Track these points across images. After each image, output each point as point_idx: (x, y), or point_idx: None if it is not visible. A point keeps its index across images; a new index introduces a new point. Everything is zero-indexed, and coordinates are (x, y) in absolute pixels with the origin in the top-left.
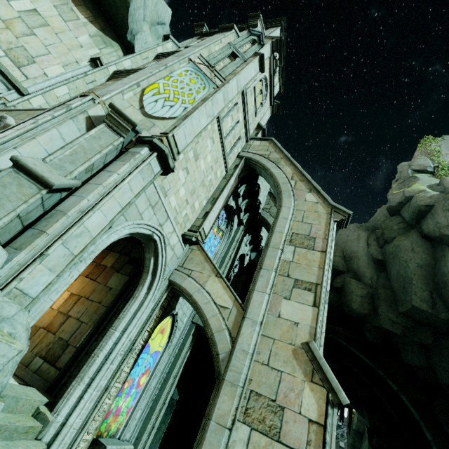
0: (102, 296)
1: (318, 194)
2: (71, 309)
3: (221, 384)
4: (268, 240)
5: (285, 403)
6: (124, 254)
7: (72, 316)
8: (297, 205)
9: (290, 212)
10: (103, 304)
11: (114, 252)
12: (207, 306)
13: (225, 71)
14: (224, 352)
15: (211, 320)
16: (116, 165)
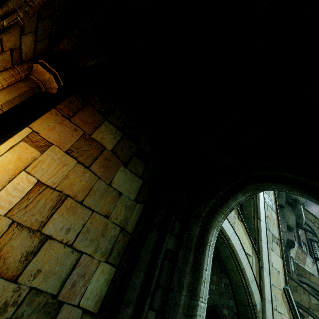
0: (108, 204)
1: None
2: (48, 220)
3: None
4: None
5: None
6: (128, 137)
7: (55, 238)
8: None
9: None
10: (113, 221)
11: (111, 124)
12: (241, 253)
13: None
14: (258, 303)
15: (247, 270)
16: None
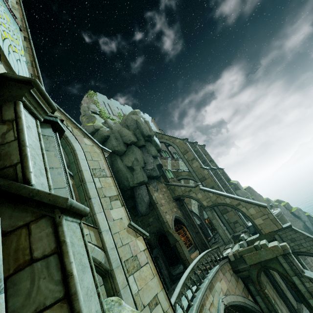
0: None
1: (90, 139)
2: None
3: (113, 273)
4: (81, 178)
5: (136, 253)
6: None
7: None
8: (83, 148)
9: (83, 154)
10: None
11: None
12: None
13: (9, 2)
14: (103, 258)
15: None
16: (46, 157)
